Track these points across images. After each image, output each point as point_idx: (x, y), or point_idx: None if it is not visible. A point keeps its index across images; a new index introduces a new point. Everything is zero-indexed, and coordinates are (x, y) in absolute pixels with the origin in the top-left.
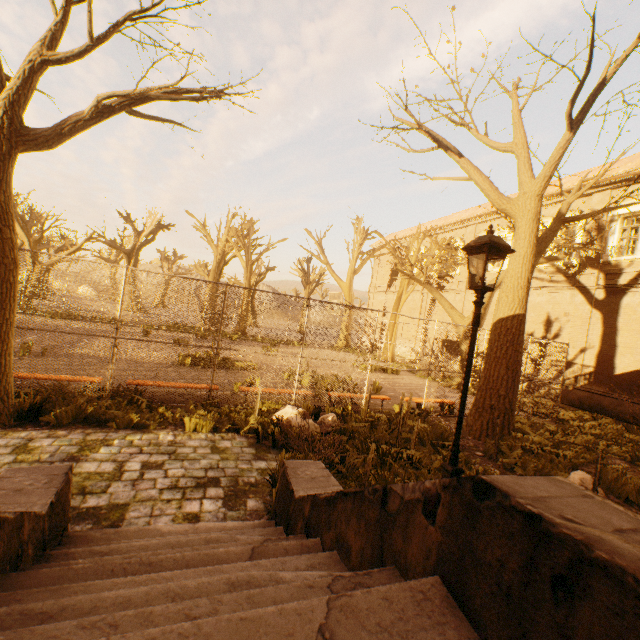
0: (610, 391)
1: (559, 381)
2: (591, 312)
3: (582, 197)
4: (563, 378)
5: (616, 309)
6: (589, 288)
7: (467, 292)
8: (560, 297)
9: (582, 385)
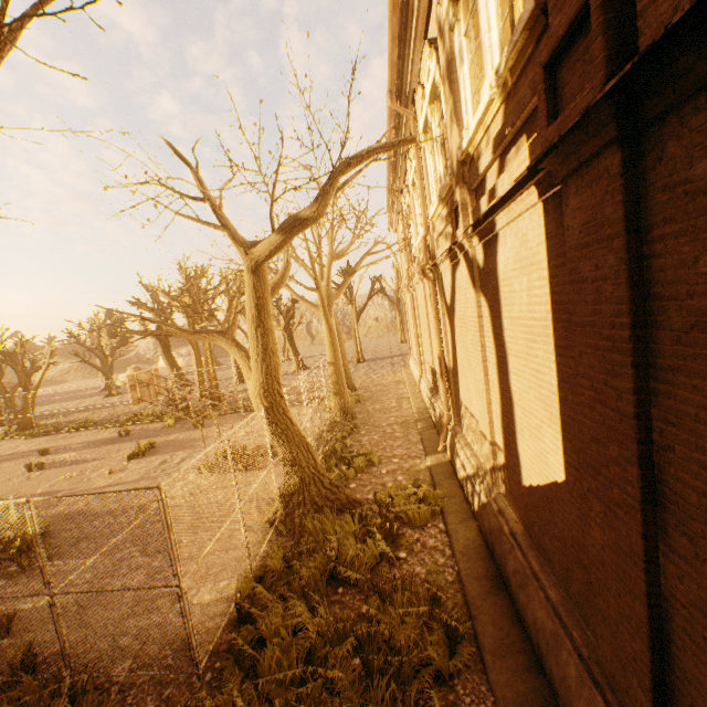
0: (526, 531)
1: (479, 475)
2: (480, 303)
3: (432, 0)
4: (483, 469)
5: (496, 290)
6: (462, 241)
7: (423, 280)
8: (458, 271)
9: (502, 495)
